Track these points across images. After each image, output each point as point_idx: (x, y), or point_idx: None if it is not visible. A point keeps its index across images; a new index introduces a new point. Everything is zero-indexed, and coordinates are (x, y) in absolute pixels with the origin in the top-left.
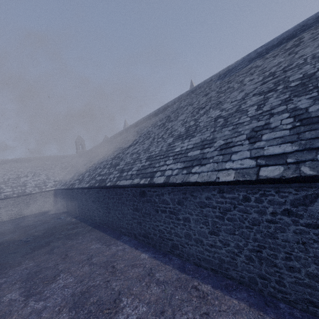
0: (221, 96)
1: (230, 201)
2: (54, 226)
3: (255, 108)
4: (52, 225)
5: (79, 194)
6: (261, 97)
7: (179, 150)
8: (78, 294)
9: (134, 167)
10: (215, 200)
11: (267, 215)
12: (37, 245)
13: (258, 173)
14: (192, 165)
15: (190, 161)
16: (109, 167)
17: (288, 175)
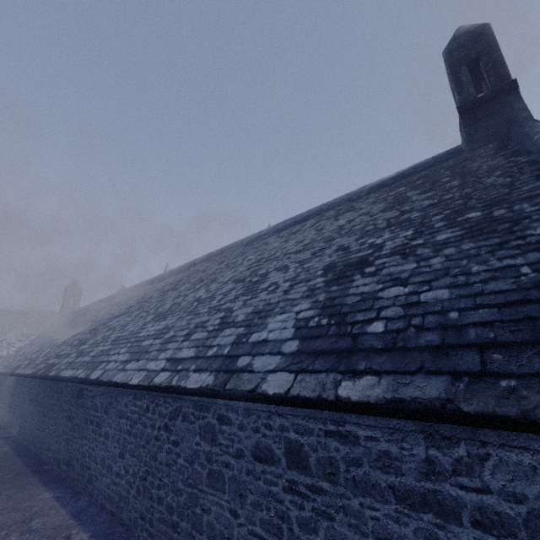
0: (222, 271)
1: (138, 411)
2: None
3: (220, 298)
4: None
5: (19, 386)
6: (233, 286)
7: (143, 335)
8: None
9: (95, 350)
10: (130, 408)
11: (156, 430)
12: None
13: (154, 378)
14: (132, 359)
15: (136, 353)
16: (76, 344)
17: (164, 383)
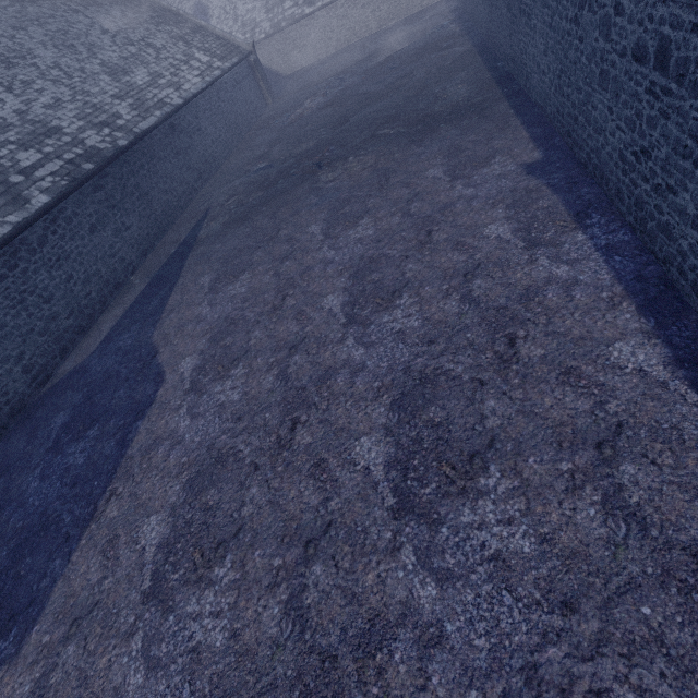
0: None
1: None
2: (427, 44)
3: None
4: (426, 41)
5: None
6: None
7: None
8: (416, 120)
9: None
10: None
11: (568, 24)
12: (400, 74)
13: None
14: None
15: None
16: None
17: None
